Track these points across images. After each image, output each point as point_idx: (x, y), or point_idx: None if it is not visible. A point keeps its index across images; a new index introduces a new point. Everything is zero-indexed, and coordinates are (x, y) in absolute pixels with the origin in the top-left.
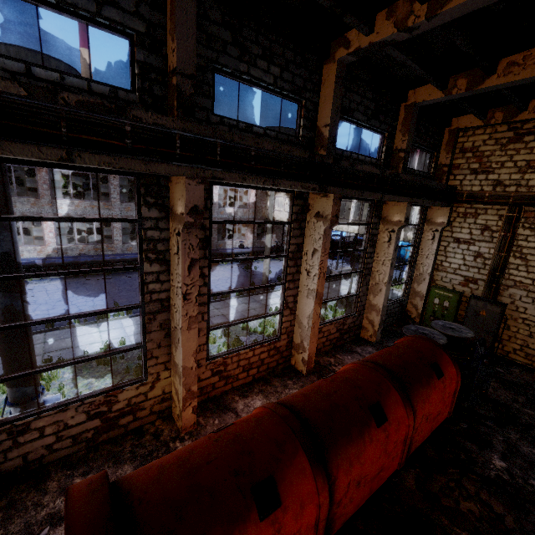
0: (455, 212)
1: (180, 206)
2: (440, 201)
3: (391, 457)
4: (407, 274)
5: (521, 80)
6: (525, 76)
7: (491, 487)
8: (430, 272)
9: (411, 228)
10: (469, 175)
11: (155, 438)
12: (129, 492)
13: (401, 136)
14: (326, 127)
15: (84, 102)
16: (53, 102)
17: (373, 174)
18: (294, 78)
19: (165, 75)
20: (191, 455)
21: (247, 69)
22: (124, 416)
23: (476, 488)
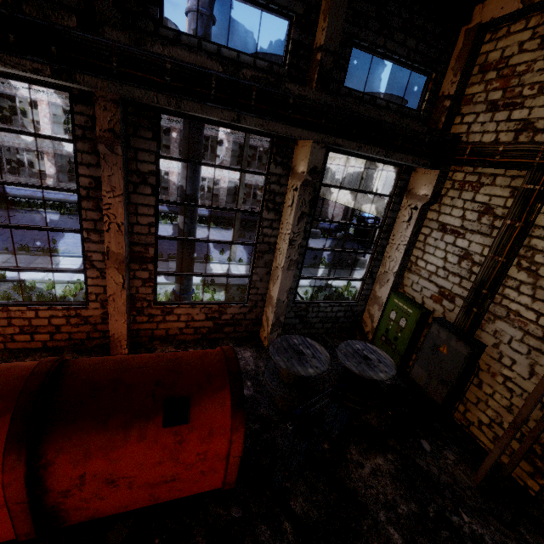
0: (449, 180)
1: None
2: (412, 155)
3: None
4: (366, 269)
5: None
6: None
7: None
8: (395, 272)
9: None
10: (483, 113)
11: None
12: None
13: (323, 22)
14: None
15: None
16: None
17: (205, 70)
18: None
19: None
20: None
21: None
22: None
23: None
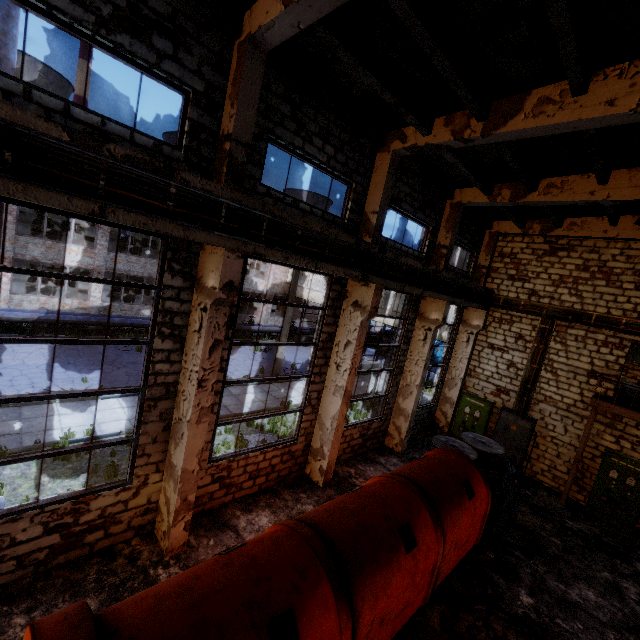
0: (491, 316)
1: (212, 279)
2: (477, 303)
3: (417, 590)
4: (439, 377)
5: (558, 202)
6: (562, 199)
7: (518, 627)
8: (462, 378)
9: (445, 326)
10: (506, 280)
11: (130, 562)
12: (118, 629)
13: (445, 232)
14: (374, 214)
15: (130, 156)
16: (96, 151)
17: (416, 268)
18: (347, 161)
19: (217, 137)
20: (195, 581)
21: (302, 145)
22: (93, 531)
23: (503, 628)
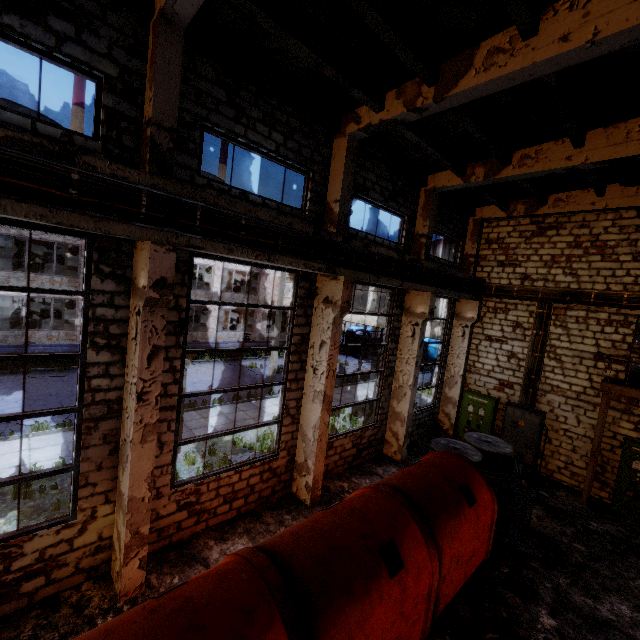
0: (484, 307)
1: (142, 278)
2: (467, 294)
3: (411, 622)
4: (437, 376)
5: (535, 173)
6: (538, 169)
7: None
8: (462, 375)
9: (441, 324)
10: (496, 267)
11: (75, 612)
12: None
13: (422, 221)
14: (336, 203)
15: (14, 139)
16: None
17: (390, 258)
18: (300, 148)
19: (140, 126)
20: (106, 638)
21: (244, 132)
22: (31, 578)
23: None
